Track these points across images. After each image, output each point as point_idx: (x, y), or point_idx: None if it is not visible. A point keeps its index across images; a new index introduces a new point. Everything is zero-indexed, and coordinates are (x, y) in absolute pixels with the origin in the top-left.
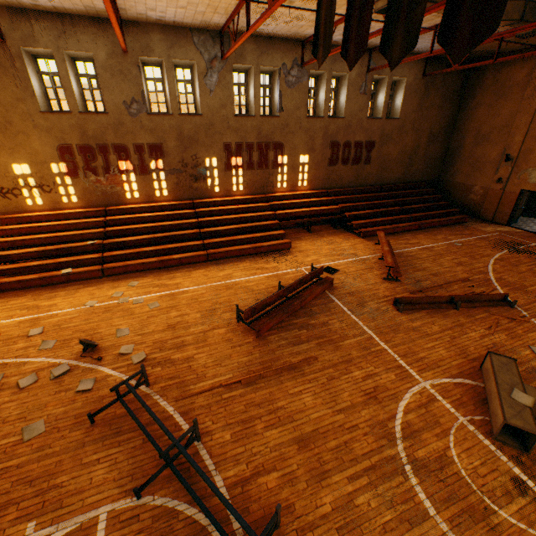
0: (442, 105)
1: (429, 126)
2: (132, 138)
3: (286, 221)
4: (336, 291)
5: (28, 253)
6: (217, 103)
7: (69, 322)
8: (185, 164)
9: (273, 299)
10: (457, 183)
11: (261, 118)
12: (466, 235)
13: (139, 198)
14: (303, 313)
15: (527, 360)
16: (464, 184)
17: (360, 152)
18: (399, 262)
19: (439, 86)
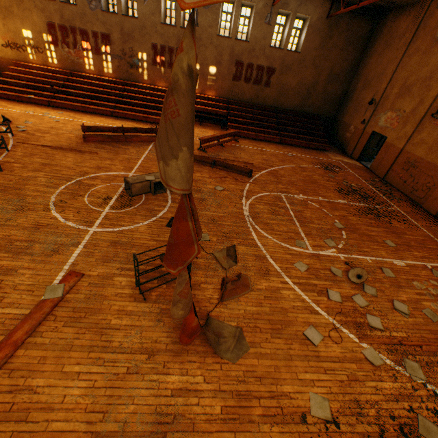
0: (345, 48)
1: (330, 65)
2: (91, 26)
3: None
4: None
5: (18, 83)
6: (149, 11)
7: (11, 114)
8: (125, 53)
9: (108, 129)
10: (343, 122)
11: (181, 29)
12: (309, 155)
13: (94, 71)
14: (123, 143)
15: (204, 188)
16: (346, 123)
17: (261, 75)
18: (226, 148)
19: (343, 30)
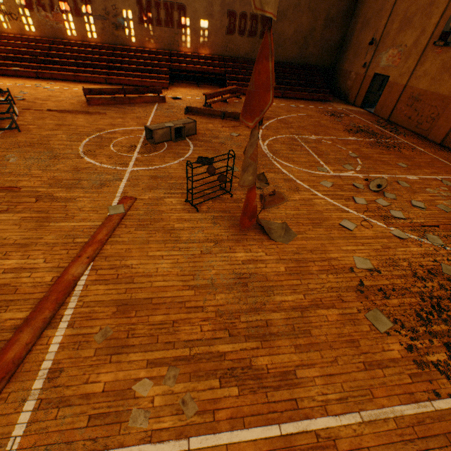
0: None
1: (326, 8)
2: None
3: (178, 73)
4: (163, 104)
5: None
6: None
7: (2, 87)
8: (108, 13)
9: (109, 91)
10: (344, 70)
11: None
12: (313, 106)
13: (77, 37)
14: (128, 105)
15: (220, 135)
16: (347, 71)
17: (256, 25)
18: (230, 104)
19: None
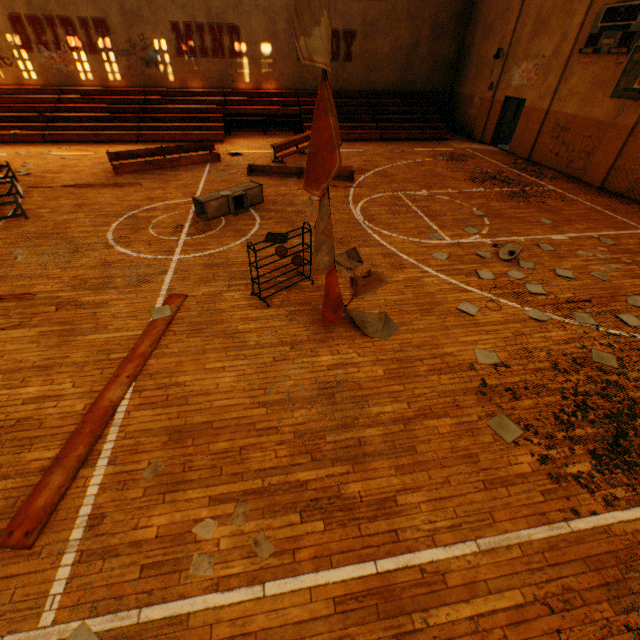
0: None
1: (432, 12)
2: (76, 11)
3: (236, 118)
4: (217, 164)
5: None
6: None
7: None
8: (134, 45)
9: (143, 153)
10: (464, 96)
11: None
12: (424, 148)
13: (94, 82)
14: (170, 170)
15: (296, 200)
16: (468, 96)
17: (337, 44)
18: None
19: None
